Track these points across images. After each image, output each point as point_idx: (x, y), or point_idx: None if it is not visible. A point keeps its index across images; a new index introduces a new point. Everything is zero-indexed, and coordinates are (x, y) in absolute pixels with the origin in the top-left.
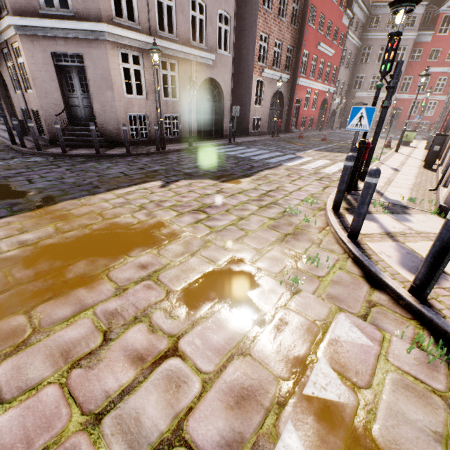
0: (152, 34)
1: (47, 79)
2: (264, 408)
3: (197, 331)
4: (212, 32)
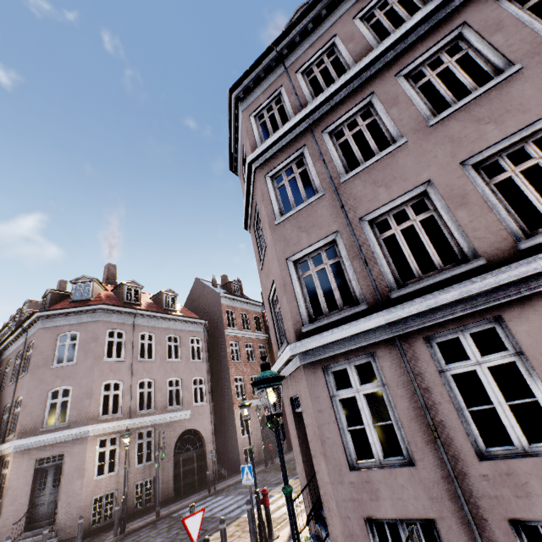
0: (132, 416)
1: (22, 484)
2: None
3: None
4: (188, 393)
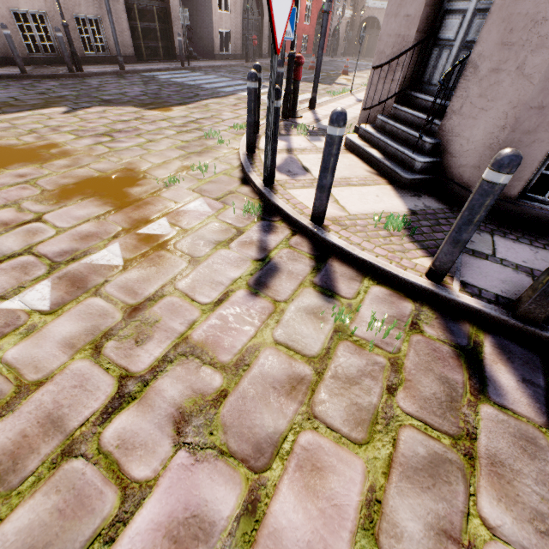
0: None
1: None
2: (101, 239)
3: (64, 210)
4: None
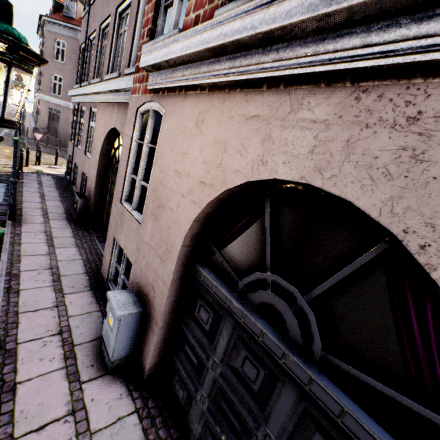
0: None
1: (45, 115)
2: None
3: None
4: None
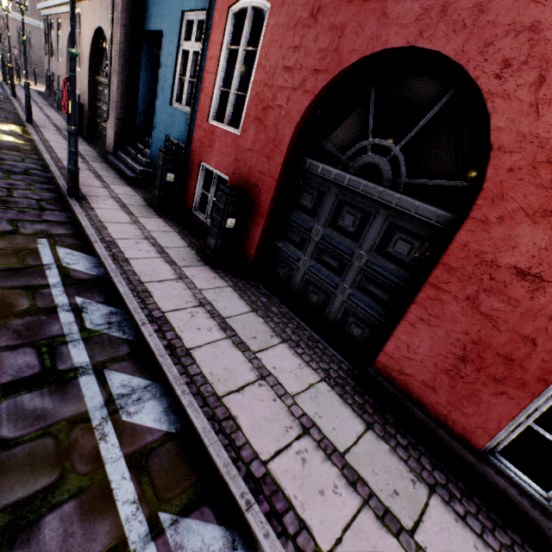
0: None
1: (14, 37)
2: None
3: None
4: None
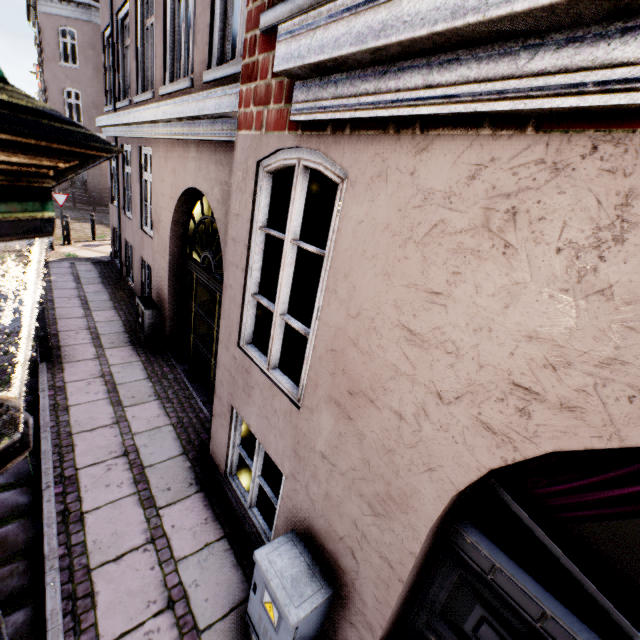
0: None
1: None
2: None
3: None
4: None
